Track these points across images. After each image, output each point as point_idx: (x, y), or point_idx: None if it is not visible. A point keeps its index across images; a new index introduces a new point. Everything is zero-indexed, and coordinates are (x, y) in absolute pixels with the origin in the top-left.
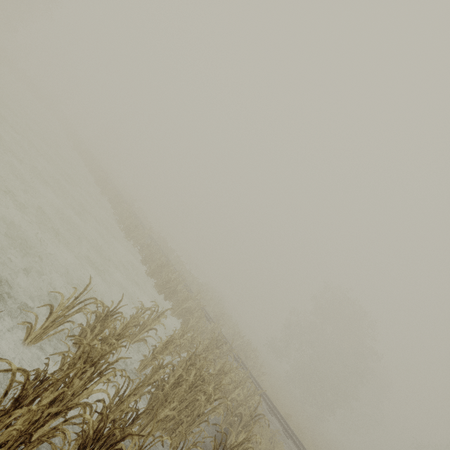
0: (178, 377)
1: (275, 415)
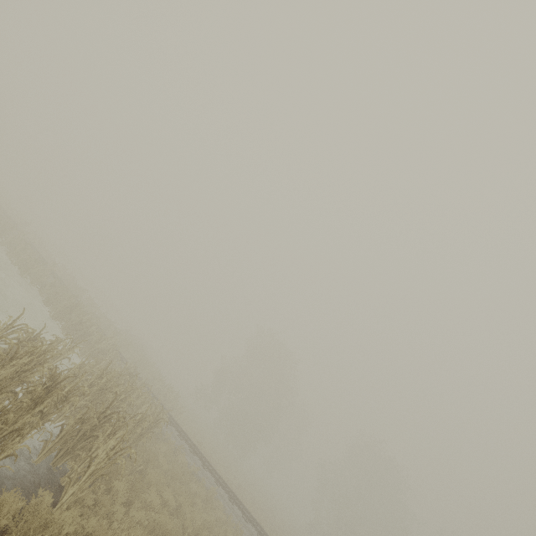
0: (92, 384)
1: (185, 440)
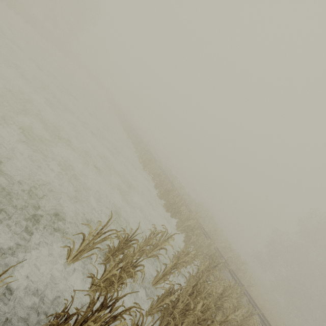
0: (187, 304)
1: None
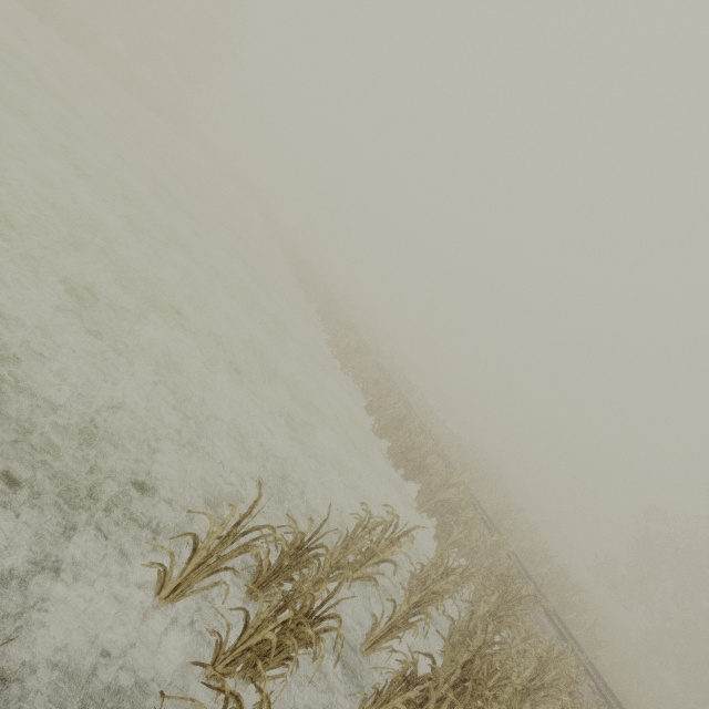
0: None
1: None
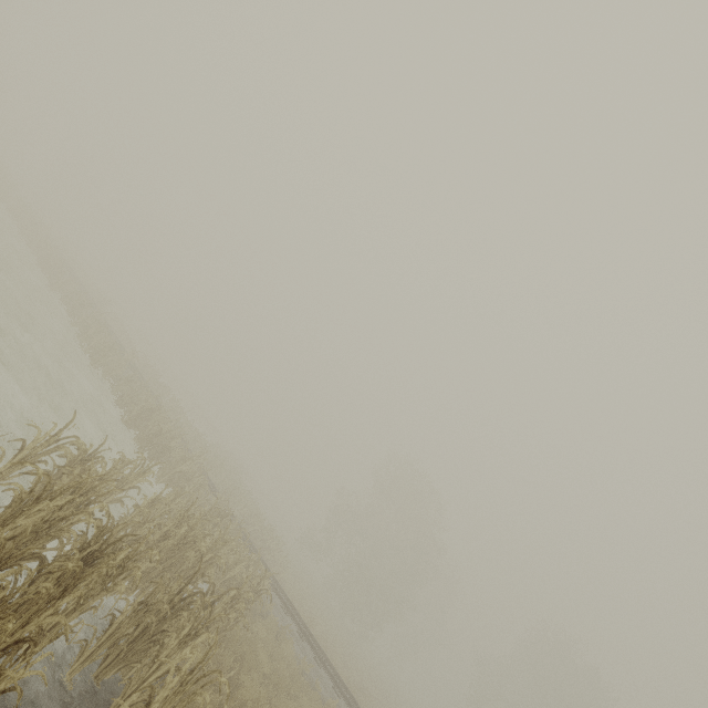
0: (166, 533)
1: (291, 614)
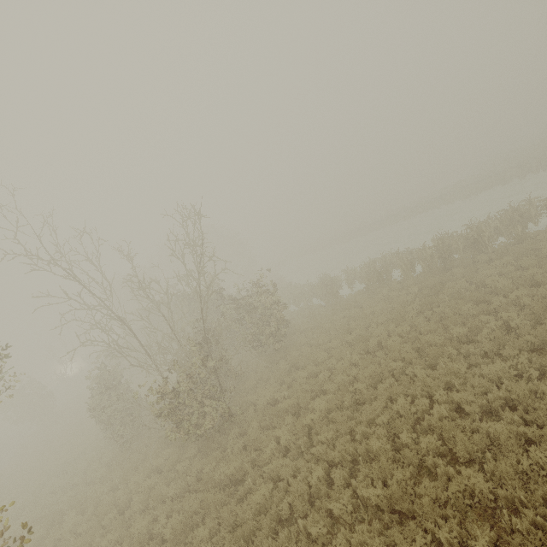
0: None
1: None
